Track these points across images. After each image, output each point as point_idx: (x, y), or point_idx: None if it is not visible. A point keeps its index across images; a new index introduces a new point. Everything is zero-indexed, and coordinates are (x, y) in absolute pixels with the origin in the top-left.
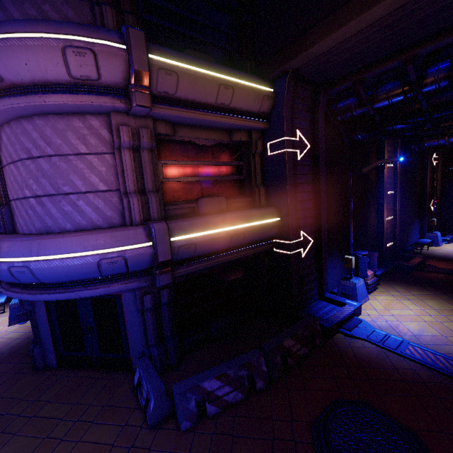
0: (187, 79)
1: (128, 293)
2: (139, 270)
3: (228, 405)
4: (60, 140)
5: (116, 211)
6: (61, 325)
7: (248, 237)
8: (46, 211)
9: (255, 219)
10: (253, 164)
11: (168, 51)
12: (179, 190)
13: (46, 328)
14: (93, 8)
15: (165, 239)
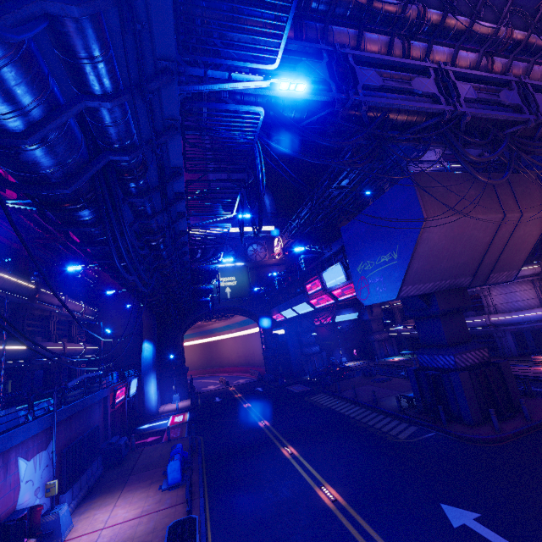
0: None
1: None
2: None
3: None
4: (520, 287)
5: (538, 303)
6: (516, 342)
7: None
8: (518, 305)
9: None
10: None
11: None
12: None
13: (511, 342)
14: None
15: None
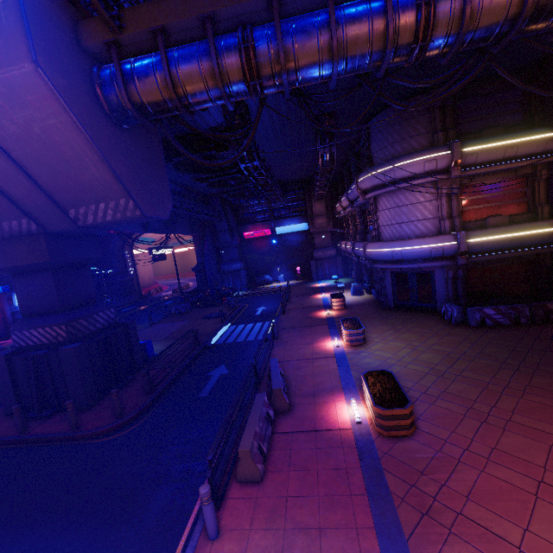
0: (483, 153)
1: (438, 270)
2: (448, 257)
3: (499, 324)
4: (412, 197)
5: (436, 228)
6: (397, 287)
7: (525, 241)
8: (402, 229)
9: (533, 229)
10: (536, 188)
11: (472, 143)
12: (472, 214)
13: (390, 288)
14: (432, 134)
15: (464, 240)
